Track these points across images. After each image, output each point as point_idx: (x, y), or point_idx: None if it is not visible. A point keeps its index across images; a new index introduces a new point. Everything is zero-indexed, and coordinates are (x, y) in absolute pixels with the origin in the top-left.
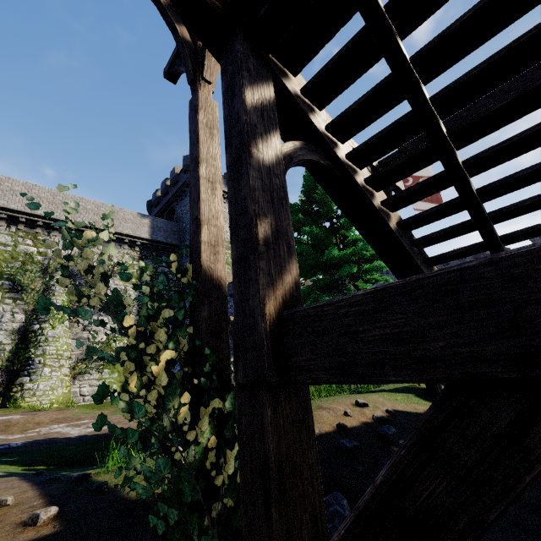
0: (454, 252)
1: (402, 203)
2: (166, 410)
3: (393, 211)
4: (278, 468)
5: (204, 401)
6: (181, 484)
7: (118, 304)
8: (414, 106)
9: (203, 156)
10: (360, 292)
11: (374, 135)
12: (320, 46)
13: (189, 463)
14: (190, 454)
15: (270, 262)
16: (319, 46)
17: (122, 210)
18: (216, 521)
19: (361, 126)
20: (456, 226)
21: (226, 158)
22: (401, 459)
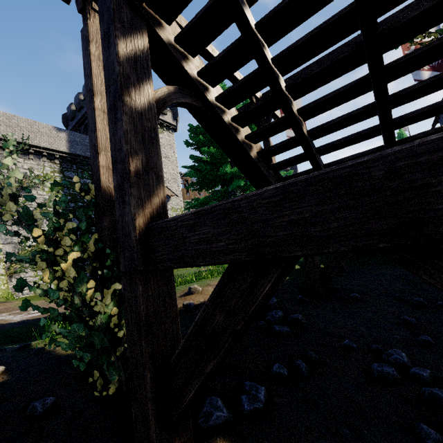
0: (296, 175)
1: (260, 137)
2: (77, 293)
3: (255, 143)
4: (147, 320)
5: (107, 285)
6: (92, 338)
7: (29, 219)
8: (260, 65)
9: (97, 89)
10: (189, 213)
11: (235, 84)
12: (187, 1)
13: (98, 325)
14: (98, 320)
15: (141, 189)
16: (186, 2)
17: (36, 123)
18: (120, 358)
19: (225, 75)
20: (296, 157)
21: (106, 102)
22: (207, 306)
